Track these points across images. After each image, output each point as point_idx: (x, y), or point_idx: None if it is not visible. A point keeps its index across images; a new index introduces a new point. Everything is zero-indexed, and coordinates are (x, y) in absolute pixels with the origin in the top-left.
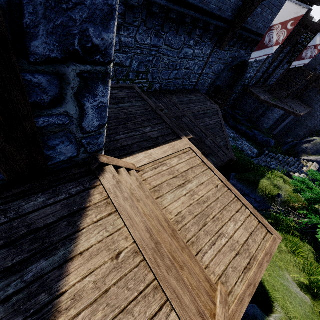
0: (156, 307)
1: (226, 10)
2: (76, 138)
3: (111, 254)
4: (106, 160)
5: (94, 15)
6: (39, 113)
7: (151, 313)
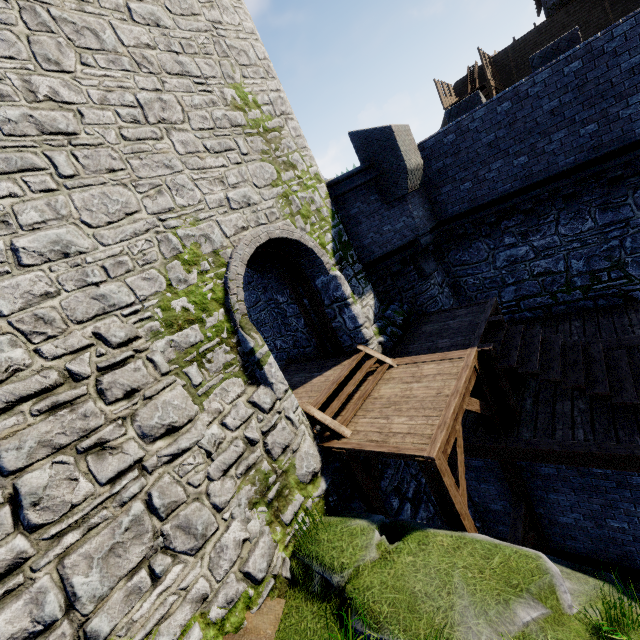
0: (315, 395)
1: None
2: (347, 333)
3: (326, 378)
4: (362, 348)
5: (333, 290)
6: (332, 321)
7: (313, 395)
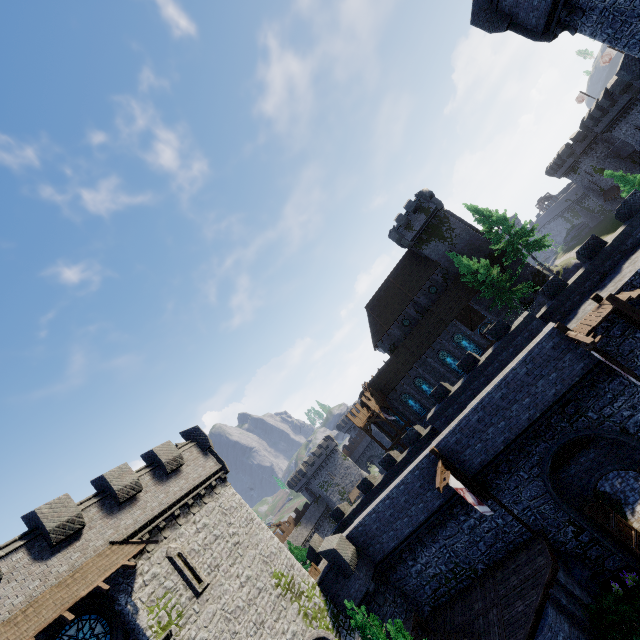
0: None
1: (449, 490)
2: None
3: None
4: None
5: None
6: None
7: None
